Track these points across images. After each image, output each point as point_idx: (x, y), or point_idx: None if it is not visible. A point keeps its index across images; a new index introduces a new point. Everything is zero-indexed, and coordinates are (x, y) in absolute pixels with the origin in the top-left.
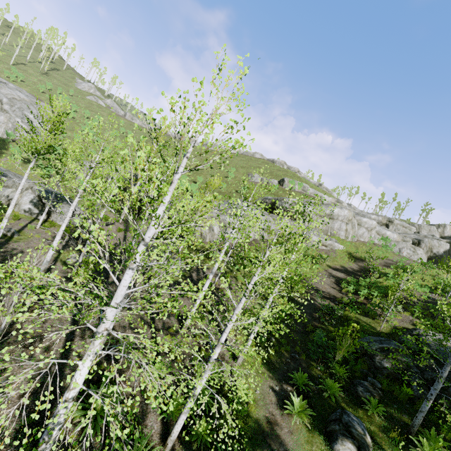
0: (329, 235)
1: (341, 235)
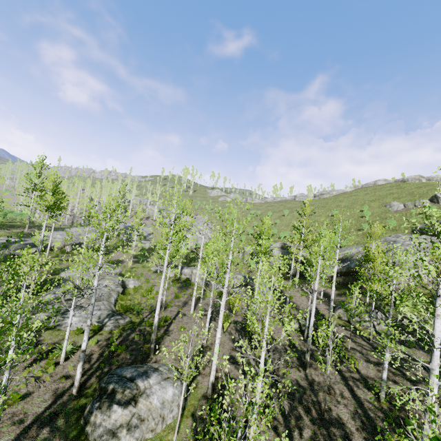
0: None
1: None
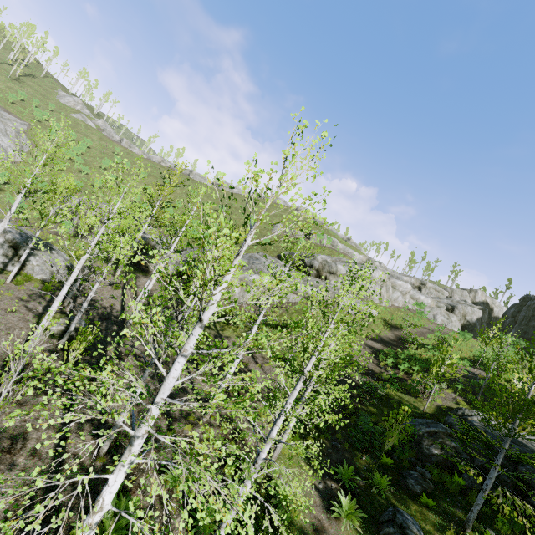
0: (362, 299)
1: (375, 299)
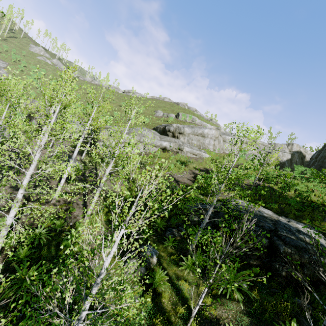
0: (201, 149)
1: (210, 148)
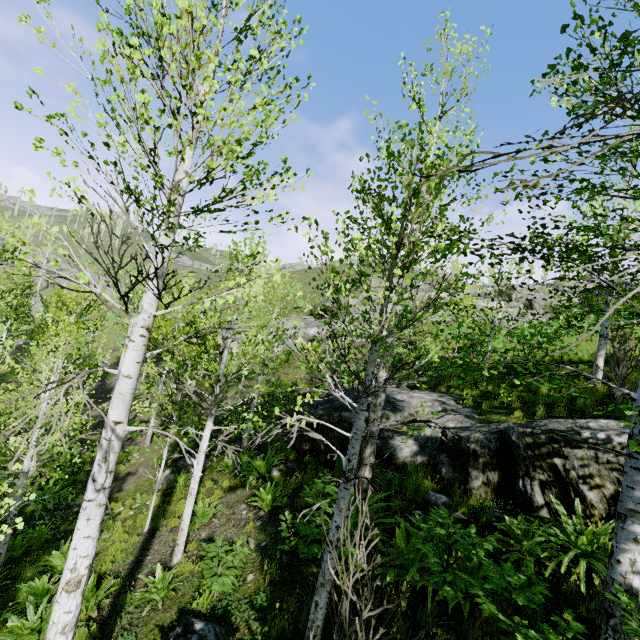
0: None
1: None
